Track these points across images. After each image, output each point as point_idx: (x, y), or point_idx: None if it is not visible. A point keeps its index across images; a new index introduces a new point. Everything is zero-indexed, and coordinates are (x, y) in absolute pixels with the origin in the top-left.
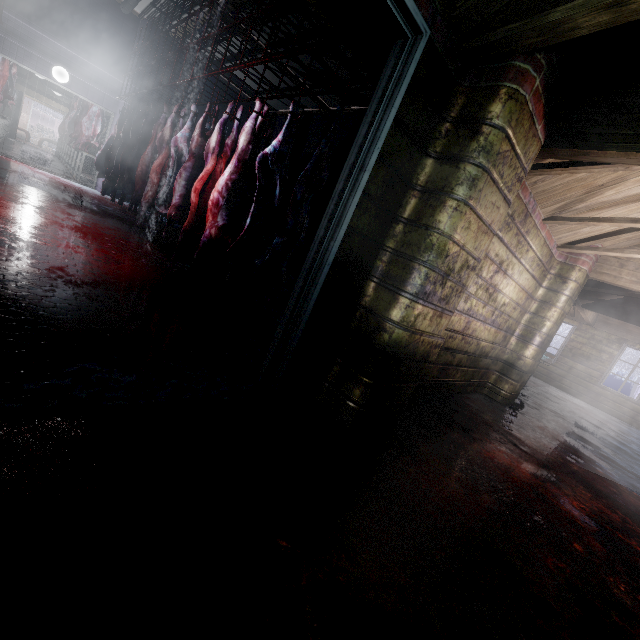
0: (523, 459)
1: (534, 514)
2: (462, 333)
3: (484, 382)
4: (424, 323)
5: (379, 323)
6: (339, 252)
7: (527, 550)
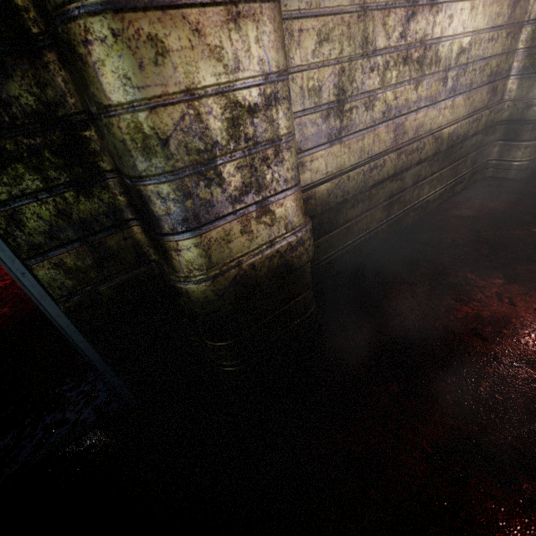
0: (535, 285)
1: (529, 419)
2: (395, 147)
3: (483, 164)
4: (236, 245)
5: (170, 285)
6: (33, 242)
7: (492, 531)
